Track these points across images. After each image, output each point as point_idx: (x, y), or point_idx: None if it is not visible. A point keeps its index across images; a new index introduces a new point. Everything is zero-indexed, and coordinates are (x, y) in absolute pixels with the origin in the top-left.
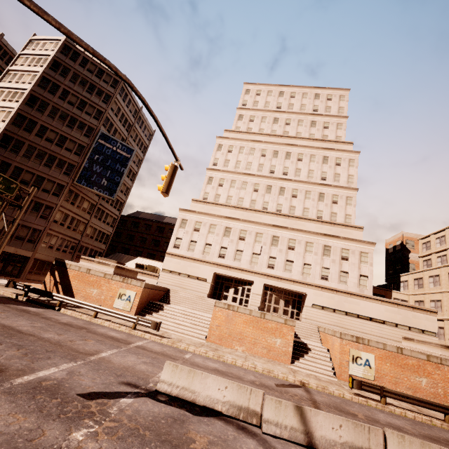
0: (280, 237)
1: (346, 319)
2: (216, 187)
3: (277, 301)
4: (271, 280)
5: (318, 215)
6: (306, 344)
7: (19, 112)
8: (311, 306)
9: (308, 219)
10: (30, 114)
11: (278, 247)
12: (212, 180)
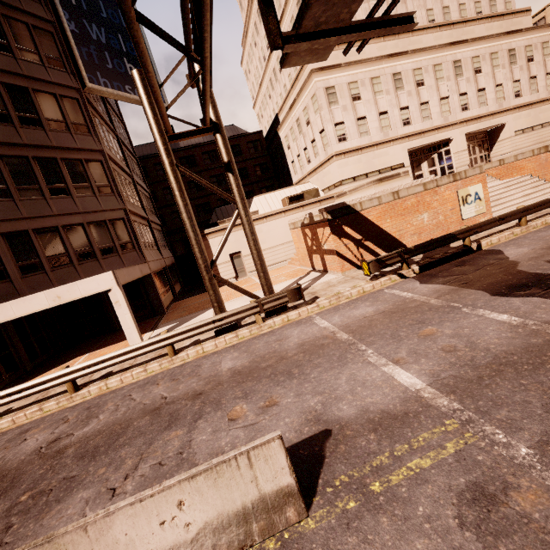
0: (462, 60)
1: (544, 132)
2: None
3: (474, 150)
4: (471, 126)
5: (477, 11)
6: None
7: None
8: (513, 135)
9: (476, 20)
10: None
11: (464, 76)
12: None
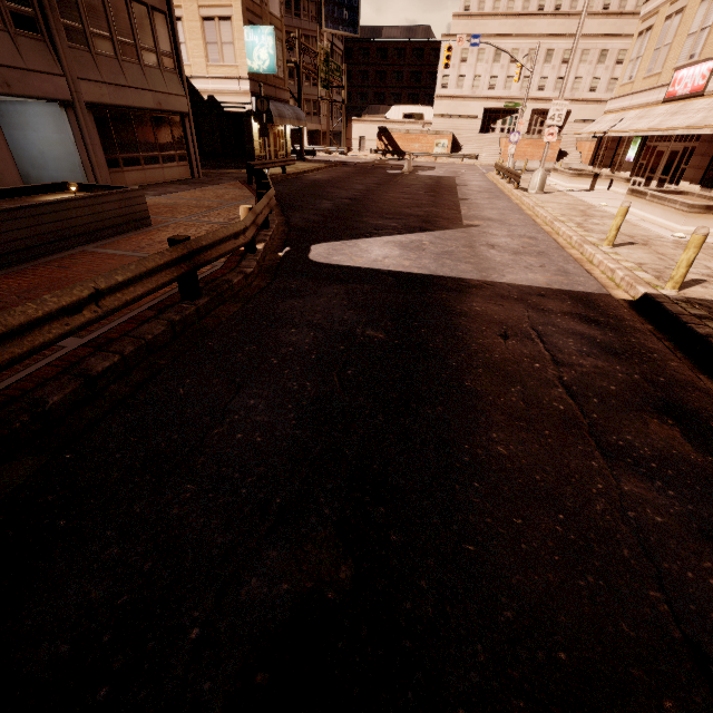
0: (555, 50)
1: None
2: None
3: (542, 124)
4: (540, 104)
5: (605, 3)
6: (565, 152)
7: None
8: (574, 122)
9: (591, 15)
10: None
11: (551, 64)
12: None
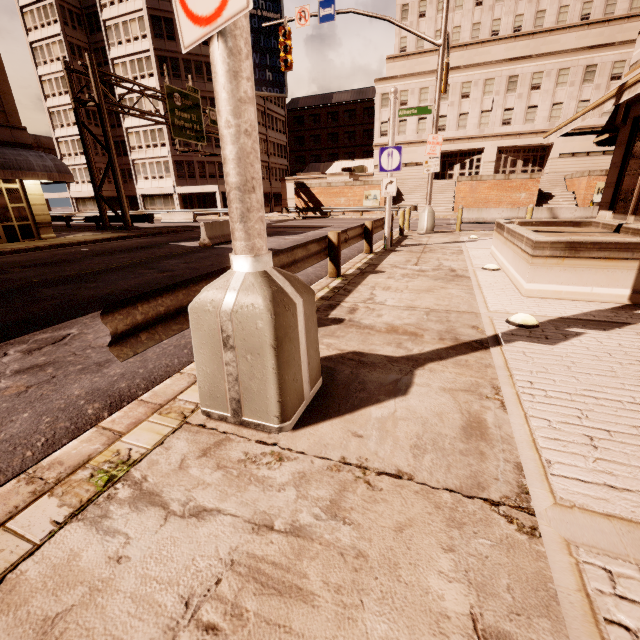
0: (519, 76)
1: (603, 160)
2: (415, 22)
3: (514, 163)
4: (507, 141)
5: (583, 14)
6: (550, 193)
7: (150, 14)
8: (558, 157)
9: (565, 29)
10: (160, 10)
11: (516, 92)
12: (408, 11)
